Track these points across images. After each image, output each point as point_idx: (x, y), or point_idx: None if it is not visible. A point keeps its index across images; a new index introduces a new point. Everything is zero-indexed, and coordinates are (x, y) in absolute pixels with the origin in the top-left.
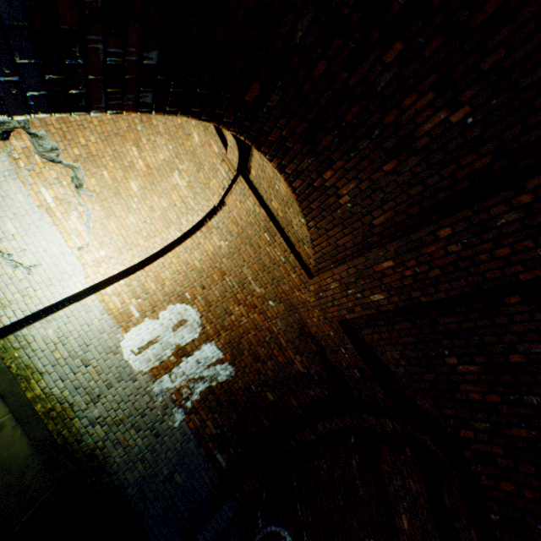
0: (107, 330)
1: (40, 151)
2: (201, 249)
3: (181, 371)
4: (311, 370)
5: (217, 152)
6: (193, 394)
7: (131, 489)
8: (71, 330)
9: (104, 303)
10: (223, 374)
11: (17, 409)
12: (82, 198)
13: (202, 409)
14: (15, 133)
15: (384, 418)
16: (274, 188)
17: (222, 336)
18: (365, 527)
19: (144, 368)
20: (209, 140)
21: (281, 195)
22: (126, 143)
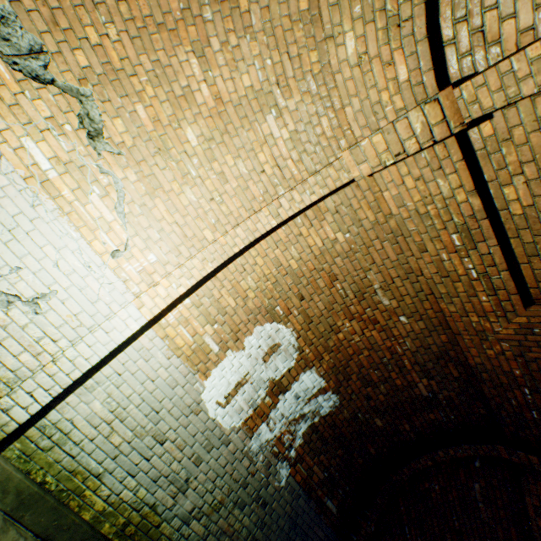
0: (180, 380)
1: (6, 53)
2: (301, 243)
3: (279, 414)
4: (438, 395)
5: (404, 80)
6: (295, 439)
7: None
8: (128, 395)
9: (167, 339)
10: (326, 406)
11: None
12: (102, 158)
13: (306, 454)
14: None
15: None
16: None
17: (325, 359)
18: None
19: (236, 422)
20: (389, 53)
21: None
22: (177, 46)
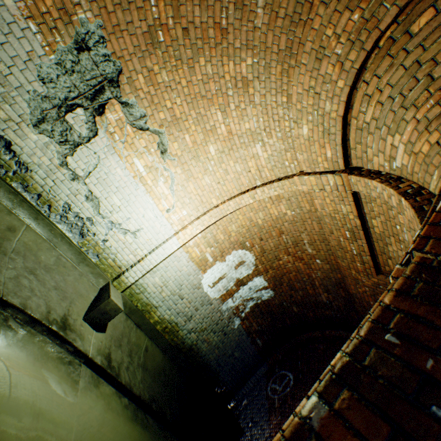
0: (192, 273)
1: (131, 120)
2: (266, 211)
3: (239, 295)
4: (332, 303)
5: (329, 157)
6: (245, 308)
7: (212, 362)
8: (169, 276)
9: (188, 253)
10: (265, 296)
11: (148, 332)
12: (166, 163)
13: (250, 317)
14: (108, 105)
15: None
16: (391, 222)
17: (269, 272)
18: None
19: (217, 295)
20: (323, 143)
21: (398, 233)
22: (211, 106)
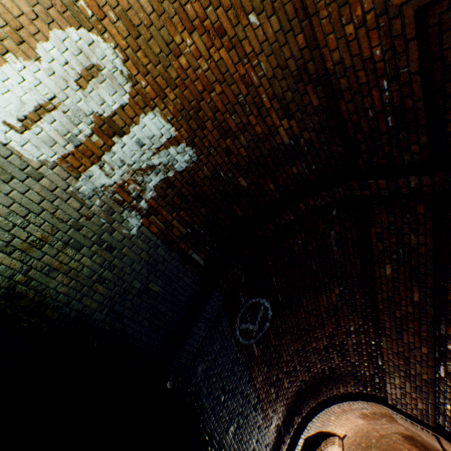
0: None
1: None
2: None
3: (117, 160)
4: (300, 140)
5: None
6: (145, 191)
7: (98, 315)
8: None
9: None
10: (181, 161)
11: None
12: None
13: (163, 209)
14: None
15: (408, 177)
16: None
17: (169, 98)
18: (336, 281)
19: (49, 156)
20: None
21: None
22: None
